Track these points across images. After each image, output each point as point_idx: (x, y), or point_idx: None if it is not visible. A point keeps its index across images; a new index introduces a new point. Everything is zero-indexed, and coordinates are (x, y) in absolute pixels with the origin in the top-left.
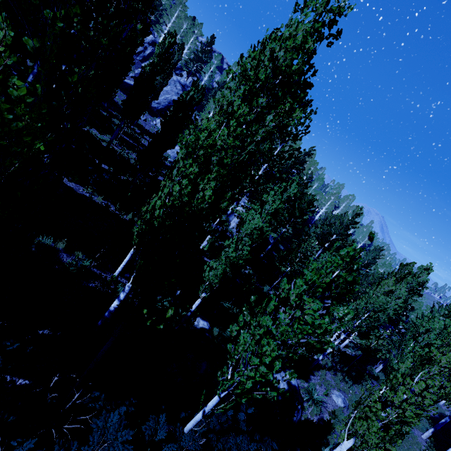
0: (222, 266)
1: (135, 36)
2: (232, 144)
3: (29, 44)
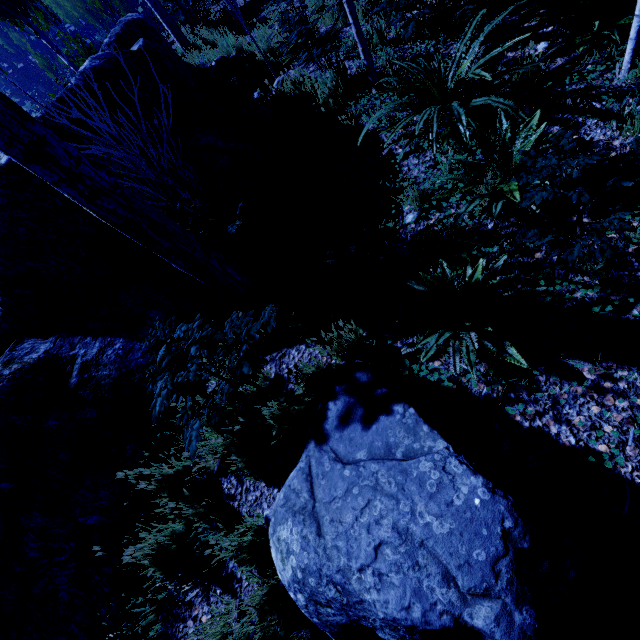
0: None
1: None
2: None
3: None
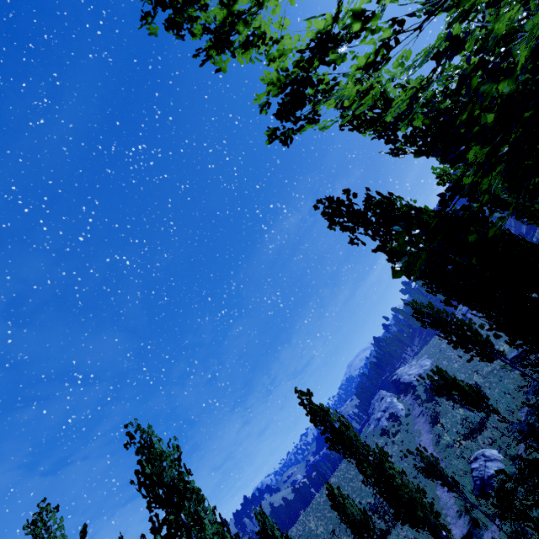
0: None
1: None
2: None
3: None
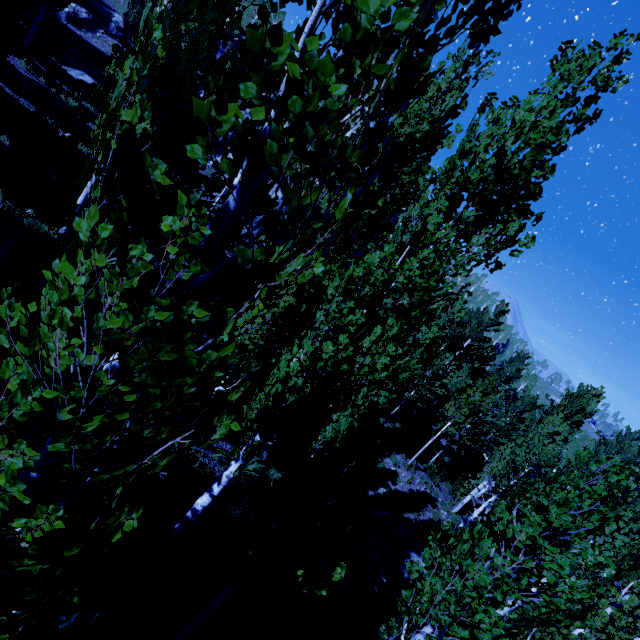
0: (347, 420)
1: (214, 51)
2: (424, 284)
3: (242, 255)
